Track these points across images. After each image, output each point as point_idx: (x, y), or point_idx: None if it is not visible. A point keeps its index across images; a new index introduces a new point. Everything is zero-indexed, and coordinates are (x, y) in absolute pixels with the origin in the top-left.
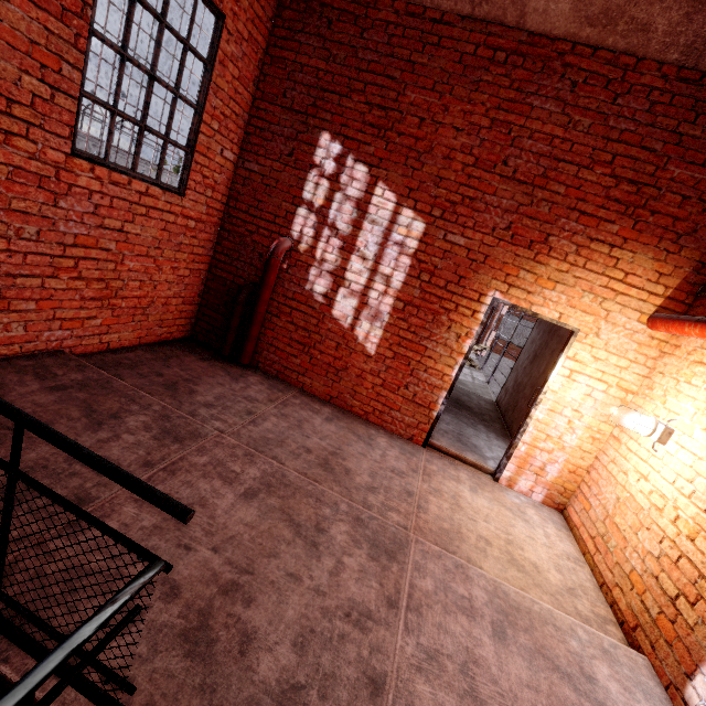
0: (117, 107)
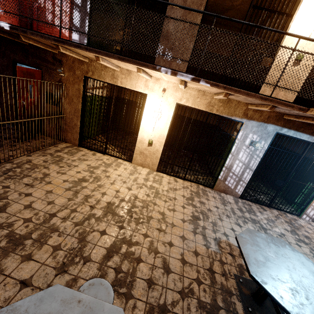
0: None
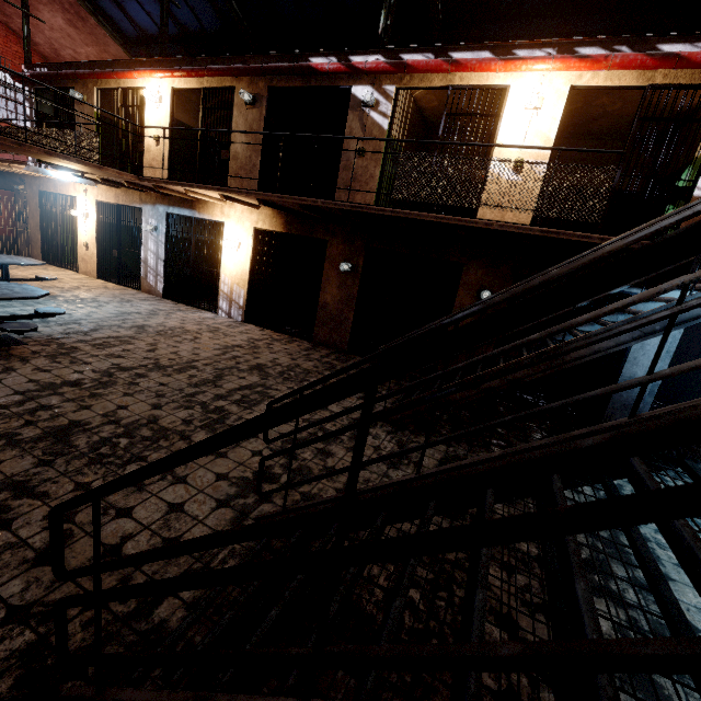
0: (8, 109)
